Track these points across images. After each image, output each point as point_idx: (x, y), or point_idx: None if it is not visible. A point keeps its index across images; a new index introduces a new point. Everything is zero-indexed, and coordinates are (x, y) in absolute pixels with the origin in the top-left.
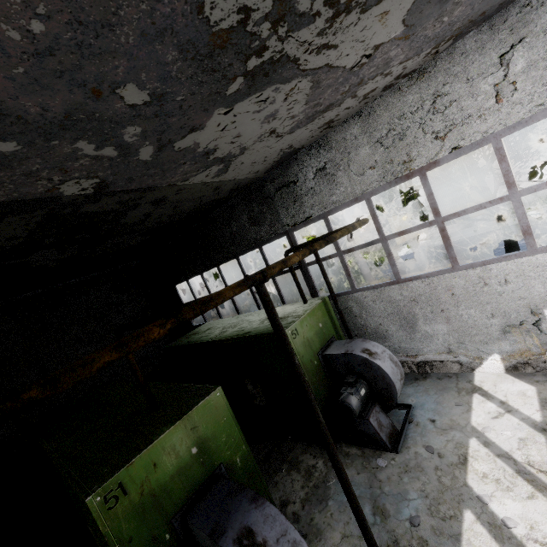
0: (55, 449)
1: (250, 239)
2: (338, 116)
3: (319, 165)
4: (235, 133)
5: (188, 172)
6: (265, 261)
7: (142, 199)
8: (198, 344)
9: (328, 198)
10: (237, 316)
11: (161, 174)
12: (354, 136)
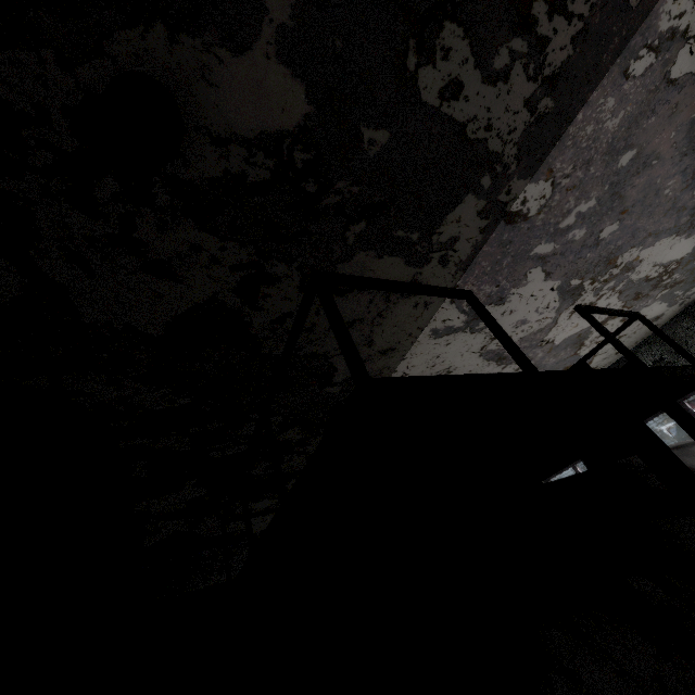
0: None
1: None
2: None
3: None
4: None
5: None
6: None
7: None
8: None
9: None
10: None
11: None
12: None
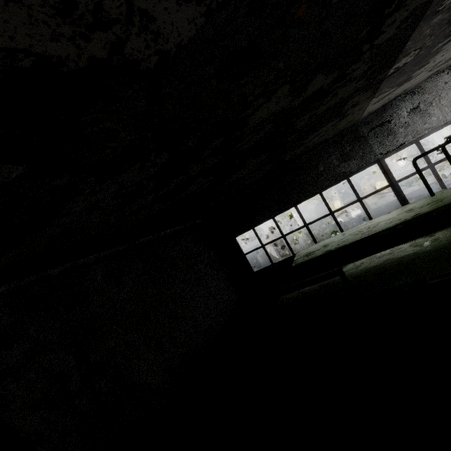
0: (430, 273)
1: (339, 174)
2: (444, 67)
3: (412, 106)
4: (448, 51)
5: (393, 85)
6: (353, 188)
7: (353, 108)
8: (351, 244)
9: (421, 127)
10: (342, 233)
11: (397, 78)
12: (444, 82)
